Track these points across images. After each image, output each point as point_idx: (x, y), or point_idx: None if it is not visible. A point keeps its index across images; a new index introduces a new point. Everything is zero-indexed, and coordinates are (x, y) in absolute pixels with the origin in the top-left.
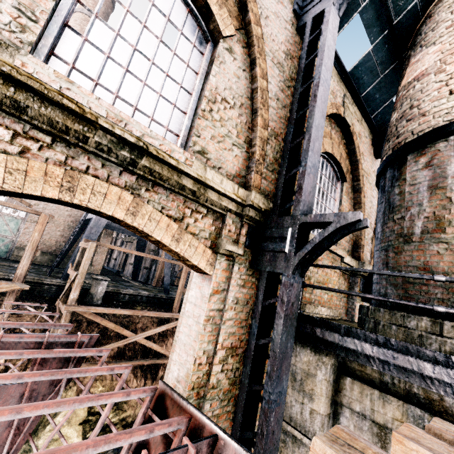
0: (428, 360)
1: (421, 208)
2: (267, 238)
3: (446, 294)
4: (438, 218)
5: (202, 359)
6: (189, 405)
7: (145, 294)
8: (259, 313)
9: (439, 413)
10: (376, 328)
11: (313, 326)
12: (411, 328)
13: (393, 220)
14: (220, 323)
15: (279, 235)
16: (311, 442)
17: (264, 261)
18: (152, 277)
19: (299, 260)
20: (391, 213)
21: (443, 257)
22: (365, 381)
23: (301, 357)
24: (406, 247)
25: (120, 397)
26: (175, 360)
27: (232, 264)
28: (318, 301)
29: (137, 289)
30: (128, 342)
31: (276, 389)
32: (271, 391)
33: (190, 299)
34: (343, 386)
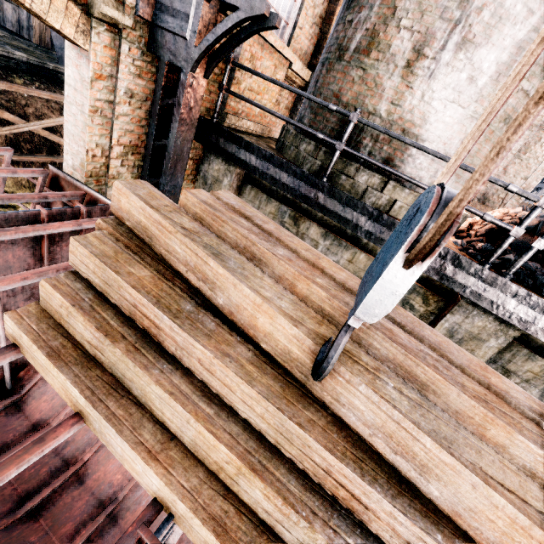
0: (291, 173)
1: (369, 14)
2: (168, 8)
3: (338, 125)
4: (374, 34)
5: (96, 152)
6: (82, 185)
7: (23, 58)
8: (157, 113)
9: (297, 210)
10: (282, 147)
11: (218, 137)
12: (301, 151)
13: (344, 22)
14: (113, 118)
15: (181, 7)
16: (114, 182)
17: (164, 46)
18: (27, 25)
19: (200, 56)
20: (348, 9)
21: (354, 86)
22: (261, 189)
23: (213, 166)
24: (337, 65)
25: (6, 173)
26: (67, 150)
27: (119, 41)
28: (247, 113)
29: (2, 45)
30: (18, 131)
31: (170, 183)
32: (165, 184)
33: (68, 80)
34: (244, 192)
